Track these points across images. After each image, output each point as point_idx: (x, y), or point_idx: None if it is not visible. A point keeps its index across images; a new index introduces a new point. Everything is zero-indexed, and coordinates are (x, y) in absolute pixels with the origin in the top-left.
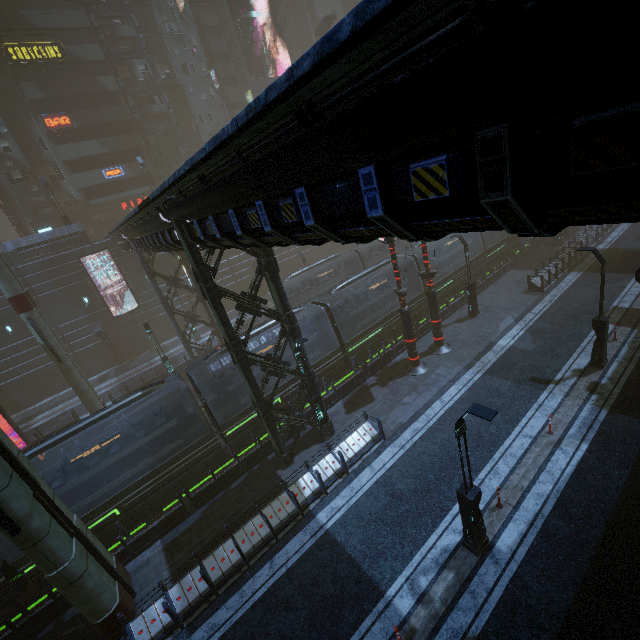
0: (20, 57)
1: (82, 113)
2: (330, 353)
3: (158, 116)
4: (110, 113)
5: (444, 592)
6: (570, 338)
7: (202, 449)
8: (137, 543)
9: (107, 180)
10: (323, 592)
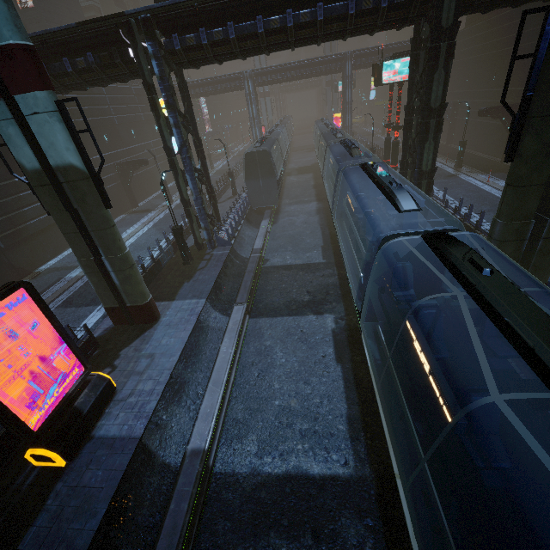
0: None
1: None
2: None
3: None
4: None
5: None
6: None
7: None
8: None
9: None
10: None
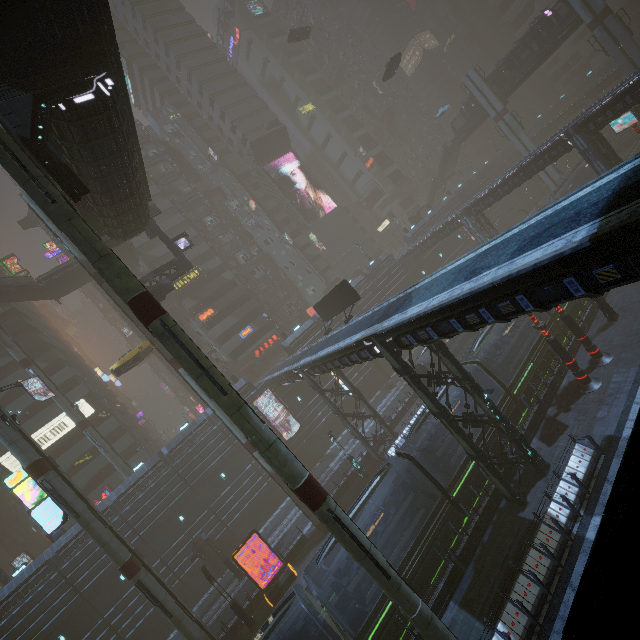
0: (179, 286)
1: (218, 302)
2: (500, 400)
3: (259, 280)
4: (234, 294)
5: None
6: None
7: (441, 514)
8: (436, 606)
9: (244, 339)
10: None
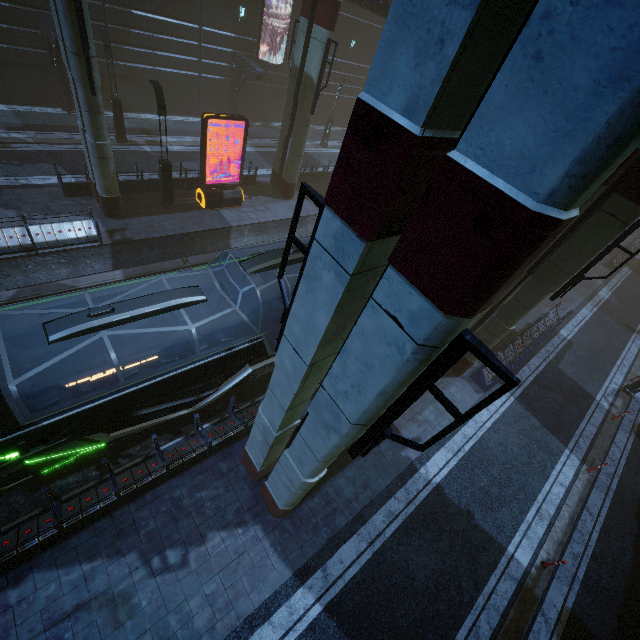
0: None
1: None
2: None
3: None
4: None
5: (621, 405)
6: (637, 310)
7: None
8: None
9: None
10: (565, 389)
